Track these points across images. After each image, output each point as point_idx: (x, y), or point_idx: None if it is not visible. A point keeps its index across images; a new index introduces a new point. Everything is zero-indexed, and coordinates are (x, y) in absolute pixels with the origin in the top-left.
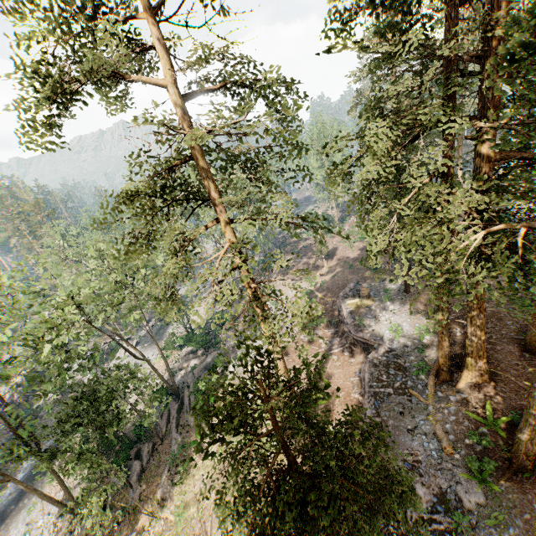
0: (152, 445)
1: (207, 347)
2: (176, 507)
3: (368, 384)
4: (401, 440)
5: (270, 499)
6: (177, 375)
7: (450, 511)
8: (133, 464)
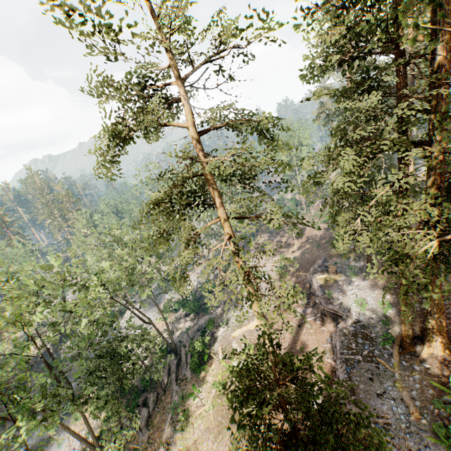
0: (156, 394)
1: (198, 311)
2: (179, 450)
3: (340, 351)
4: (372, 404)
5: None
6: (174, 335)
7: None
8: (142, 410)
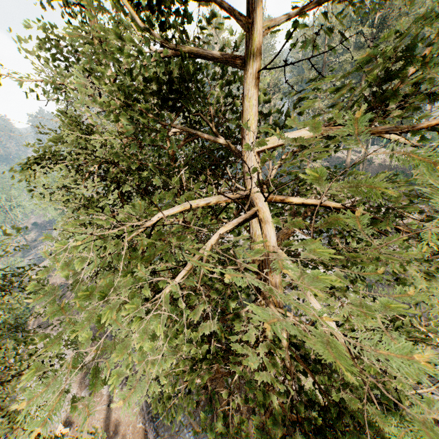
0: None
1: None
2: None
3: (147, 412)
4: None
5: None
6: None
7: None
8: None
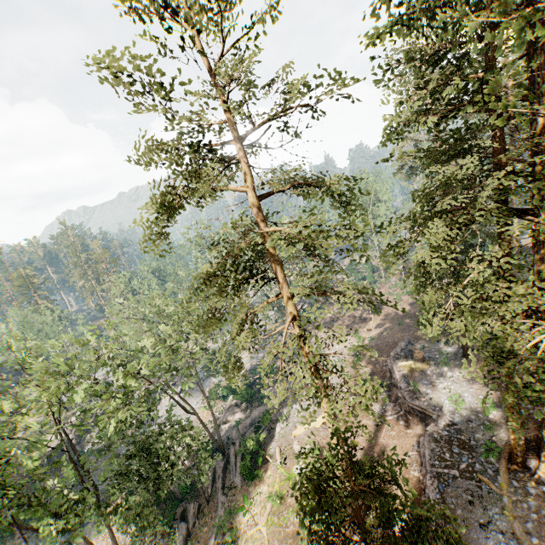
0: (197, 505)
1: (251, 400)
2: None
3: (430, 462)
4: (473, 536)
5: None
6: (221, 429)
7: None
8: (179, 525)
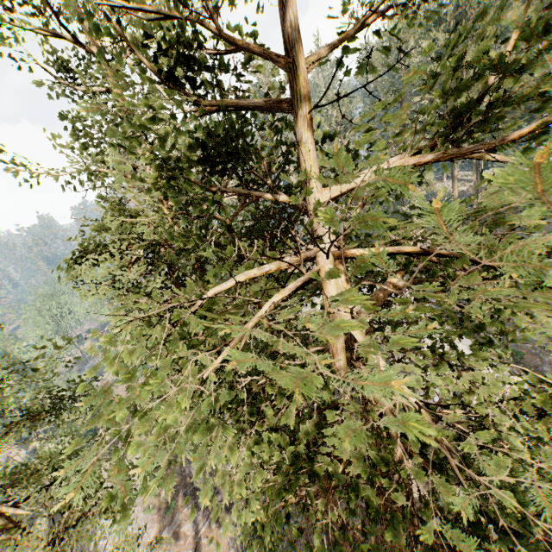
0: None
1: None
2: None
3: None
4: None
5: None
6: None
7: None
8: None
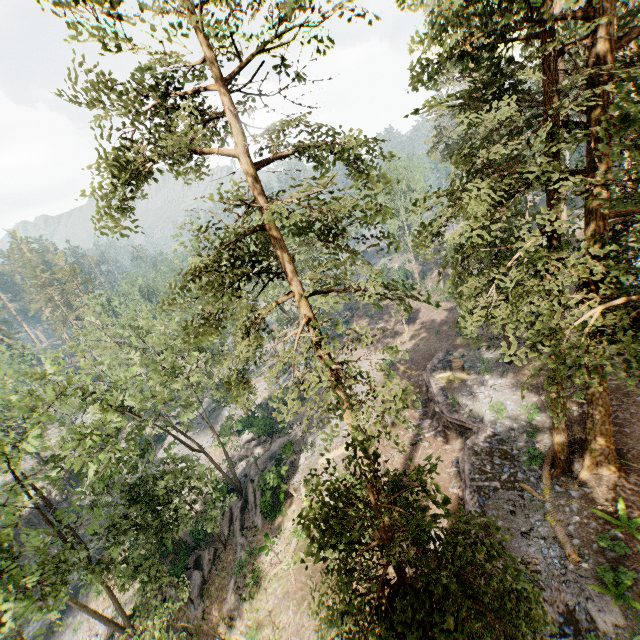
0: (213, 551)
1: (271, 432)
2: (247, 626)
3: (469, 477)
4: (514, 546)
5: (383, 620)
6: (238, 467)
7: (581, 633)
8: (193, 574)
